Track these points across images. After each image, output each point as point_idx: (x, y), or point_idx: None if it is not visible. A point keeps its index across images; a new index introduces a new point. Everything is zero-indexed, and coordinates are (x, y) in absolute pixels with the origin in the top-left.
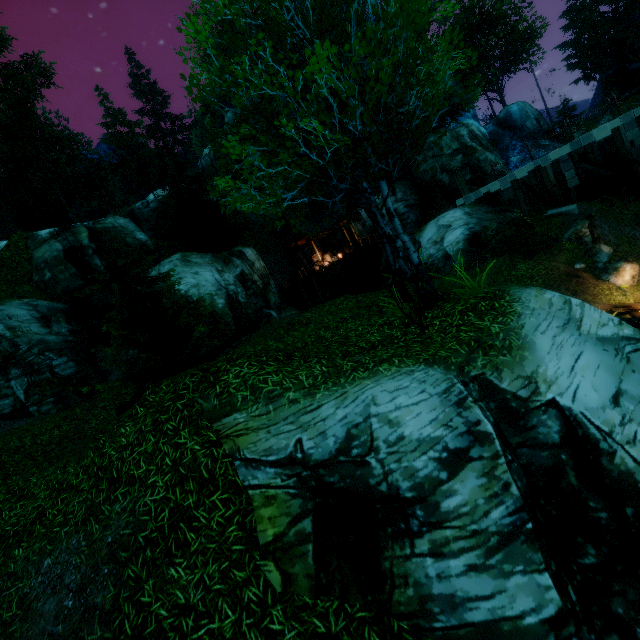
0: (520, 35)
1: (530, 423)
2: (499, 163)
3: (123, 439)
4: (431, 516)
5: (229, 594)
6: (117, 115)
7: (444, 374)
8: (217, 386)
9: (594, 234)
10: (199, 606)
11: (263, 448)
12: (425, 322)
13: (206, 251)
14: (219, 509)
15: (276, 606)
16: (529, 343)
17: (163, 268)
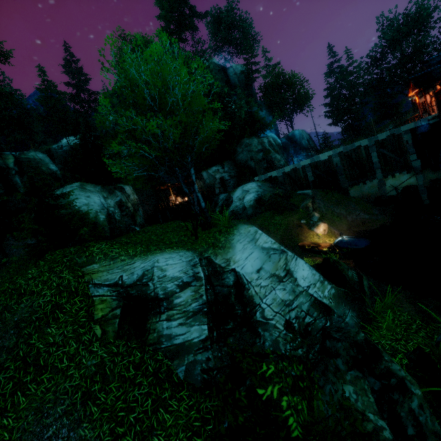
0: (302, 95)
1: (223, 277)
2: (282, 161)
3: (30, 275)
4: (169, 305)
5: (75, 338)
6: (50, 86)
7: (192, 254)
8: (87, 252)
9: (314, 206)
10: (60, 342)
11: (104, 279)
12: (196, 234)
13: (98, 183)
14: (77, 304)
15: (97, 342)
16: (233, 246)
17: (65, 190)
